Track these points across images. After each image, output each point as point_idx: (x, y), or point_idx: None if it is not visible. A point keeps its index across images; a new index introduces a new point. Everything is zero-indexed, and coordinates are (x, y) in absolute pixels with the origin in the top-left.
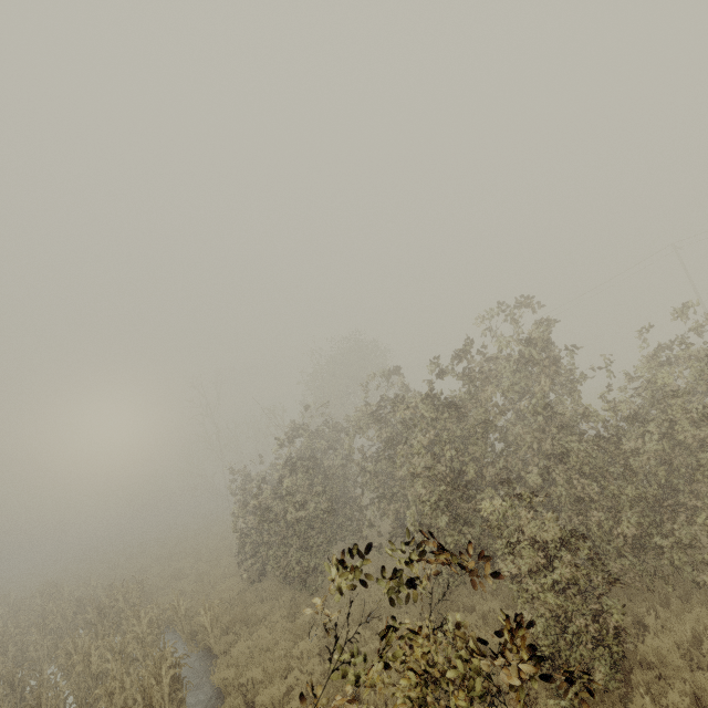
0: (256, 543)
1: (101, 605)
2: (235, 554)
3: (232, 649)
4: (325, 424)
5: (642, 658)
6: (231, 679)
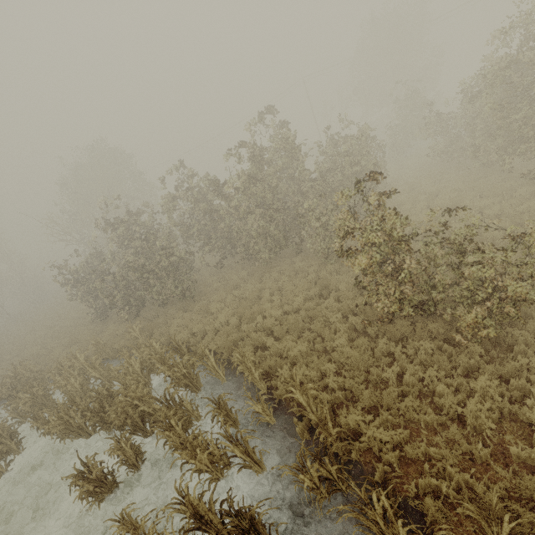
0: (124, 298)
1: (5, 384)
2: (92, 320)
3: (170, 331)
4: (141, 210)
5: None
6: (186, 335)
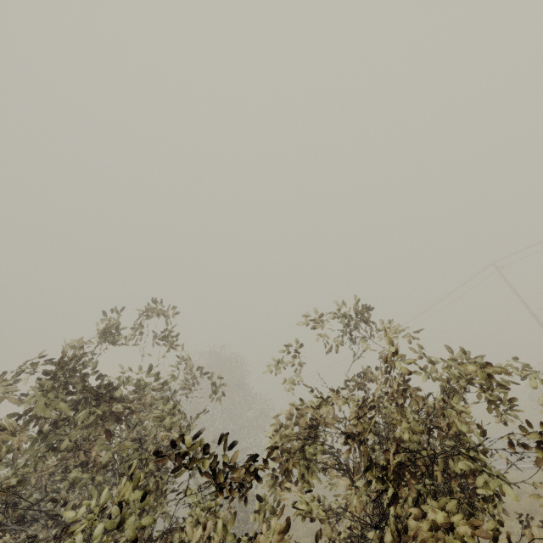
0: None
1: None
2: None
3: None
4: None
5: None
6: None
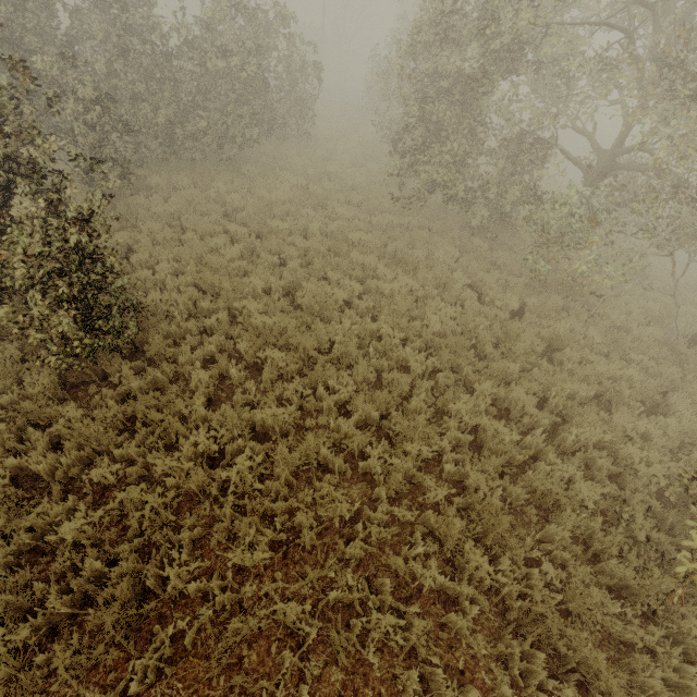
0: None
1: None
2: None
3: None
4: None
5: (149, 186)
6: None
